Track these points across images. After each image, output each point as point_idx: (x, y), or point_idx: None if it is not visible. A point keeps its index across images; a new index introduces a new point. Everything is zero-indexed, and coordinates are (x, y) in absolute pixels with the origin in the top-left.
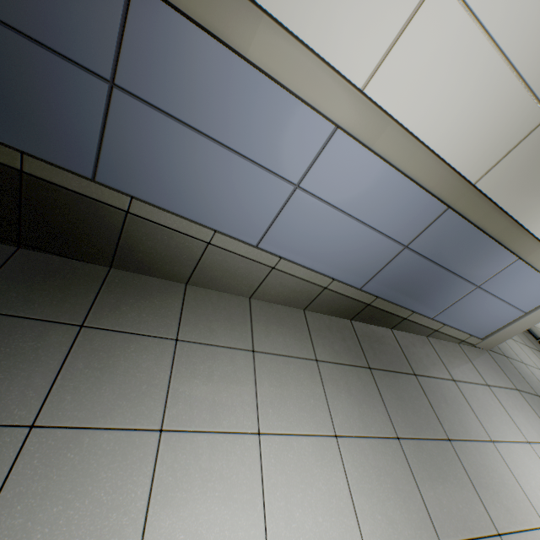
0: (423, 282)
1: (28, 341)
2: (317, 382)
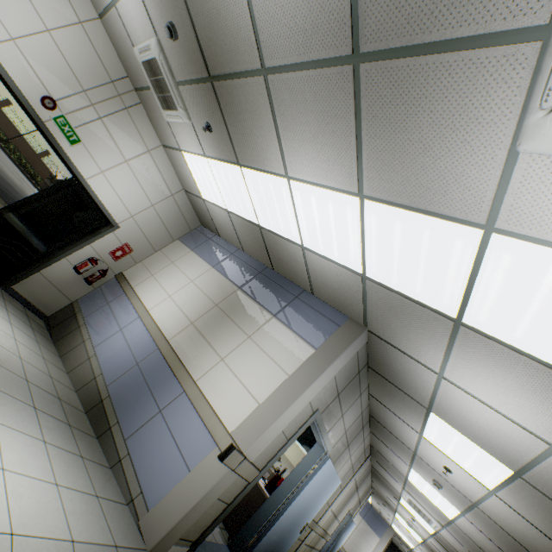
0: (135, 393)
1: (25, 319)
2: (41, 369)
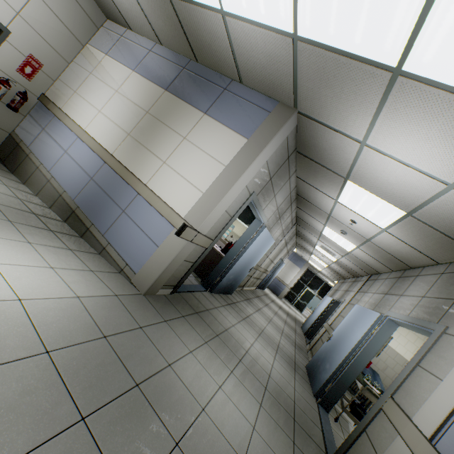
0: (98, 201)
1: None
2: (6, 193)
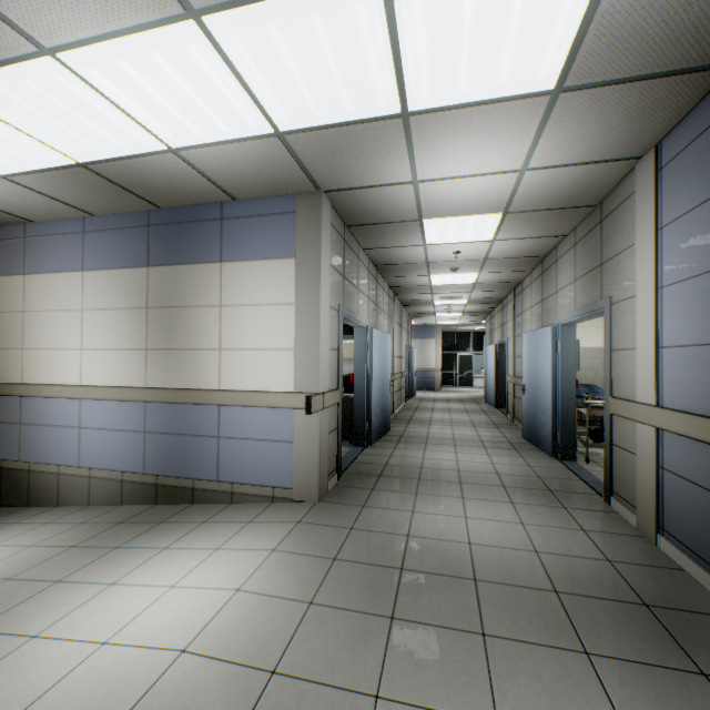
0: (178, 450)
1: None
2: (65, 530)
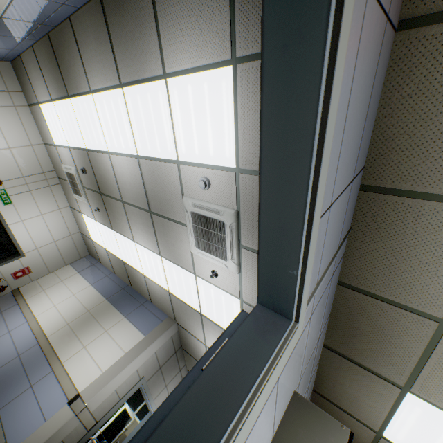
0: (13, 376)
1: None
2: None
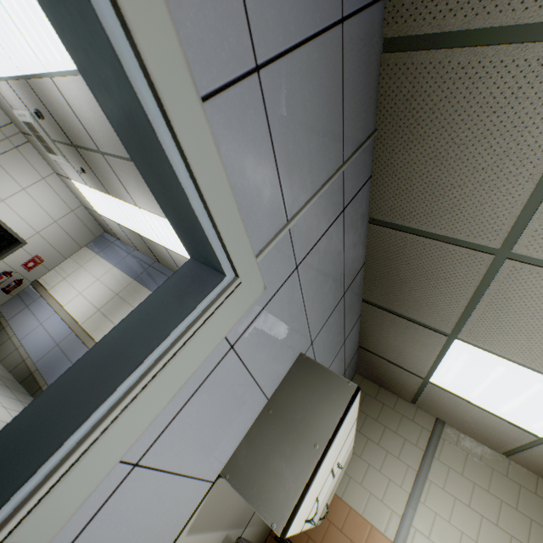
0: (58, 363)
1: None
2: None
